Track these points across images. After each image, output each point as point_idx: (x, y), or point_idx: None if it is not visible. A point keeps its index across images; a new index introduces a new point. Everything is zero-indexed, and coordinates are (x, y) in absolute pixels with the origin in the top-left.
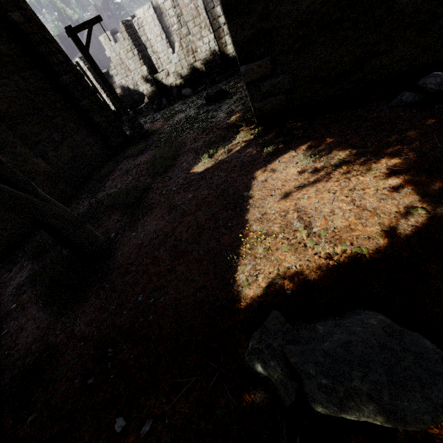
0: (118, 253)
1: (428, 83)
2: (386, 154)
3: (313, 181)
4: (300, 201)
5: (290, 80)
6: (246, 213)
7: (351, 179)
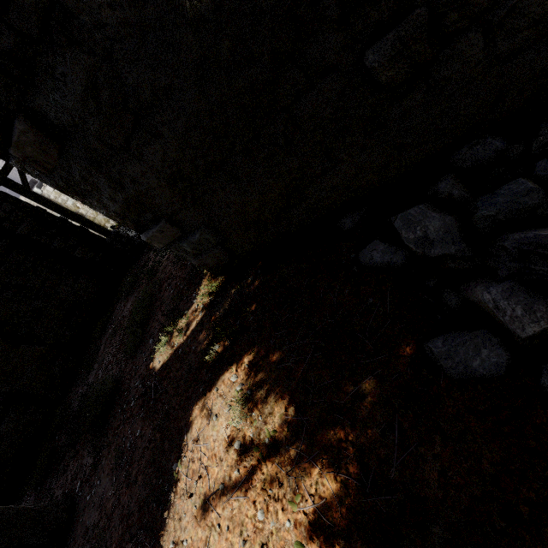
0: (72, 536)
1: (404, 237)
2: (323, 449)
3: (235, 479)
4: (212, 536)
5: (212, 234)
6: (165, 524)
7: (270, 508)
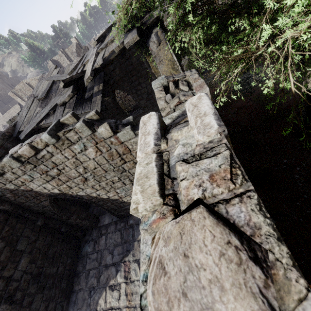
0: None
1: None
2: None
3: None
4: None
5: None
6: None
7: None
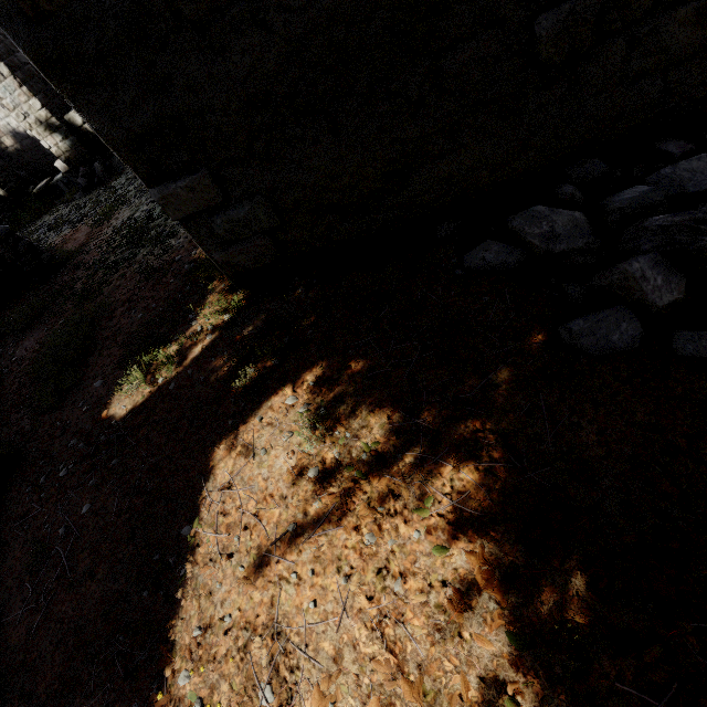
0: None
1: (528, 232)
2: (453, 445)
3: (315, 512)
4: (282, 592)
5: (269, 212)
6: (175, 612)
7: (384, 527)
